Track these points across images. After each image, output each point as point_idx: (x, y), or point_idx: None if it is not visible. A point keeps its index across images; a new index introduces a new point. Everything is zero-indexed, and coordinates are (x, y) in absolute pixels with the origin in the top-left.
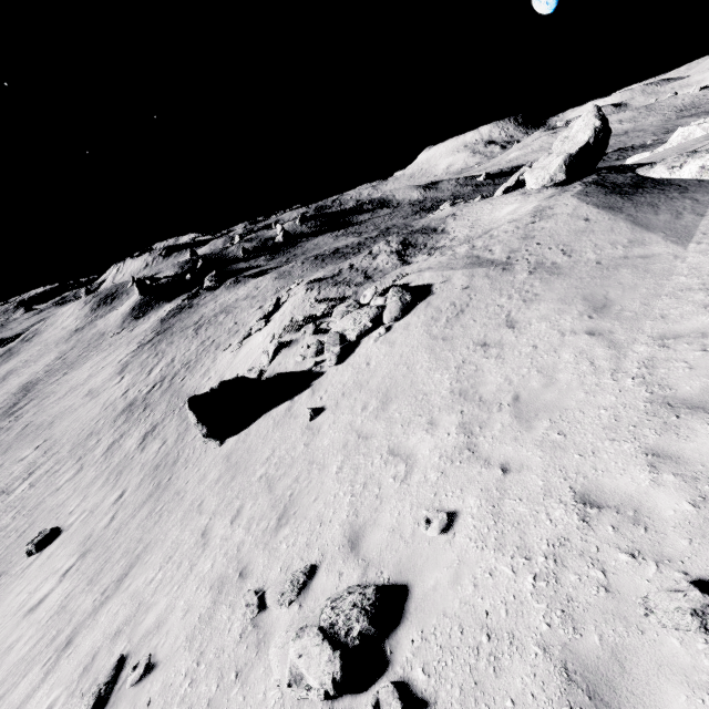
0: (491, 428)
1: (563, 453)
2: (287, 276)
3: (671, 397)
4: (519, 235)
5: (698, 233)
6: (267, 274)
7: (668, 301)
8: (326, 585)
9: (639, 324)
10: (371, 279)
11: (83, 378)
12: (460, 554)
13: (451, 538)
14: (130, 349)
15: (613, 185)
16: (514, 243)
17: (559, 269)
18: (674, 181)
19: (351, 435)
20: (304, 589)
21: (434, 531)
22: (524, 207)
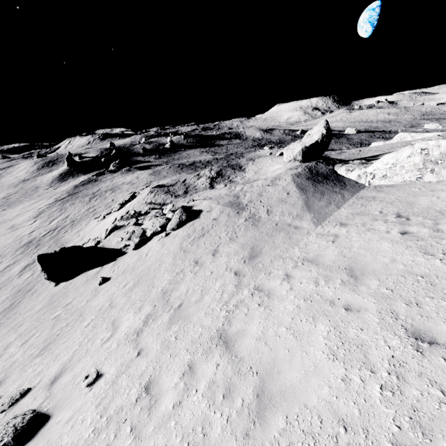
0: (156, 322)
1: (166, 351)
2: (157, 174)
3: (226, 331)
4: (259, 191)
5: (328, 219)
6: (149, 169)
7: (280, 263)
8: (24, 404)
9: (259, 274)
10: (186, 194)
11: (13, 215)
12: (83, 403)
13: (88, 392)
14: (48, 202)
15: (316, 173)
16: (254, 195)
17: (258, 222)
18: (345, 179)
19: (107, 303)
20: (14, 404)
21: (84, 385)
22: (278, 170)
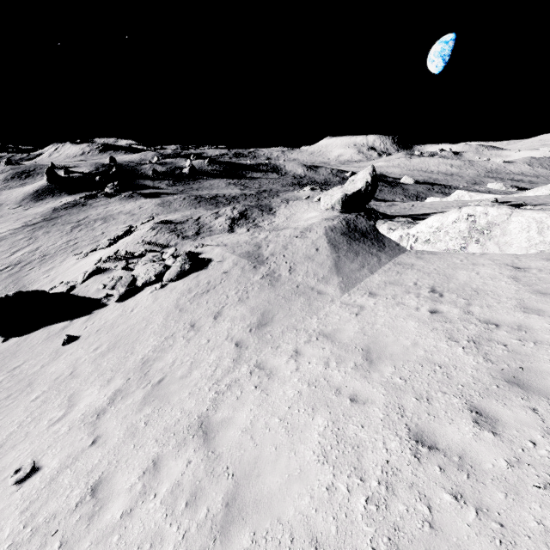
0: (125, 401)
1: (130, 440)
2: (167, 206)
3: (209, 418)
4: (285, 242)
5: (357, 286)
6: (158, 197)
7: (292, 336)
8: None
9: (265, 347)
10: (197, 236)
11: None
12: (4, 507)
13: (15, 491)
14: (14, 226)
15: (354, 228)
16: (278, 247)
17: (277, 282)
18: (385, 239)
19: (68, 370)
20: None
21: (11, 481)
22: (313, 219)
